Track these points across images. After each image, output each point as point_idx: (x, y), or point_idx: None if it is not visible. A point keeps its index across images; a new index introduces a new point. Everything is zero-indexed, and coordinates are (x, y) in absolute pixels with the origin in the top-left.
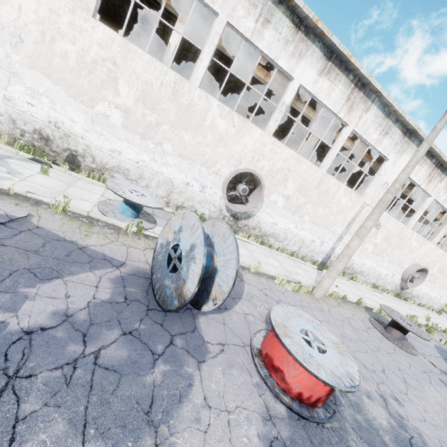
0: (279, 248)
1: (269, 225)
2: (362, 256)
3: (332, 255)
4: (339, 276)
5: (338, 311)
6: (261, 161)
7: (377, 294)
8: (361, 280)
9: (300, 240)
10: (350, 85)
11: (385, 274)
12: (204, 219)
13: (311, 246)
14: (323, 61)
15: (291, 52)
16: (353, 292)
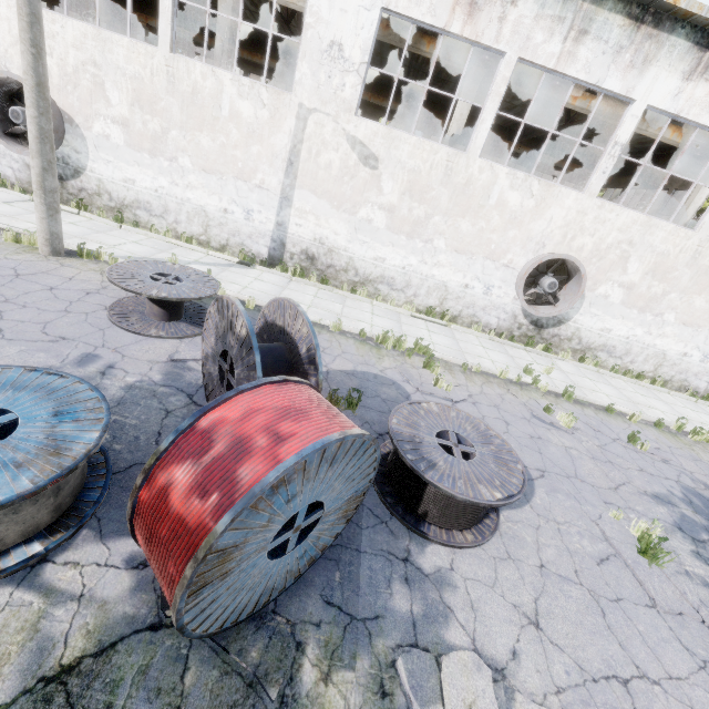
0: (153, 227)
1: (123, 186)
2: (368, 240)
3: (286, 240)
4: (301, 279)
5: (55, 268)
6: None
7: (414, 321)
8: (395, 299)
9: (199, 211)
10: None
11: (462, 286)
12: (3, 183)
13: (228, 223)
14: None
15: None
16: (272, 292)
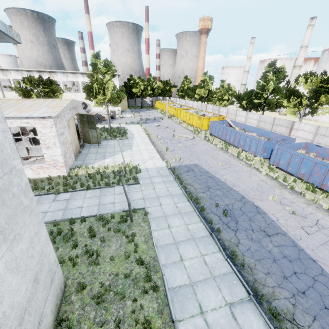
0: None
1: None
2: None
3: None
4: None
5: None
6: None
7: None
8: None
9: None
10: (0, 71)
11: None
12: None
13: None
14: None
15: None
16: None
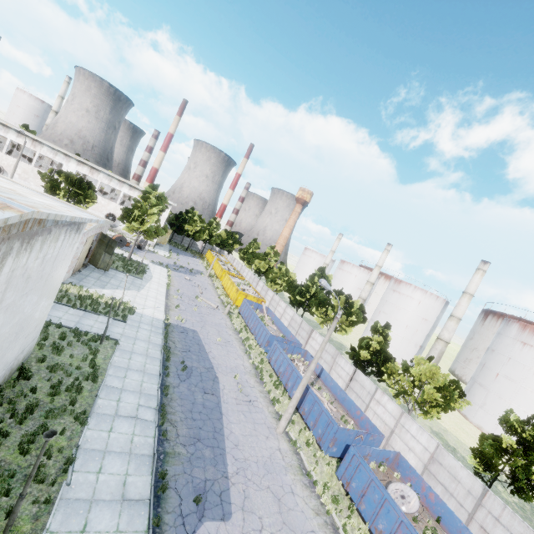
0: None
1: None
2: None
3: None
4: None
5: None
6: (3, 161)
7: None
8: None
9: None
10: (32, 140)
11: None
12: None
13: None
14: (17, 134)
15: (4, 132)
16: None
